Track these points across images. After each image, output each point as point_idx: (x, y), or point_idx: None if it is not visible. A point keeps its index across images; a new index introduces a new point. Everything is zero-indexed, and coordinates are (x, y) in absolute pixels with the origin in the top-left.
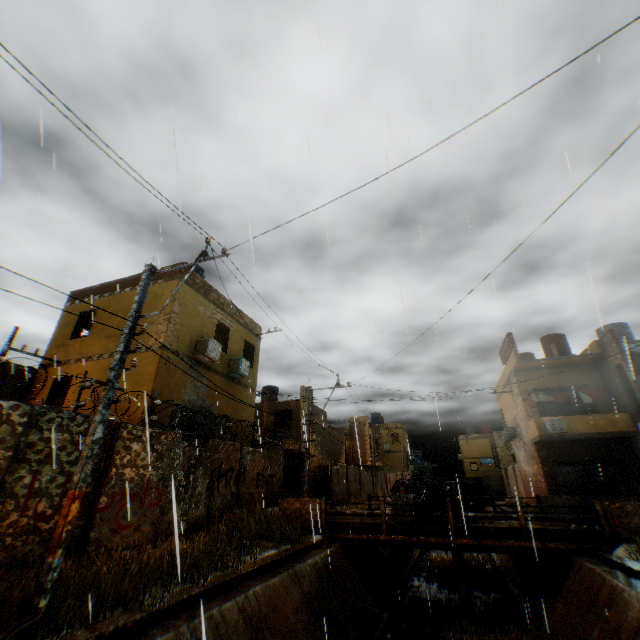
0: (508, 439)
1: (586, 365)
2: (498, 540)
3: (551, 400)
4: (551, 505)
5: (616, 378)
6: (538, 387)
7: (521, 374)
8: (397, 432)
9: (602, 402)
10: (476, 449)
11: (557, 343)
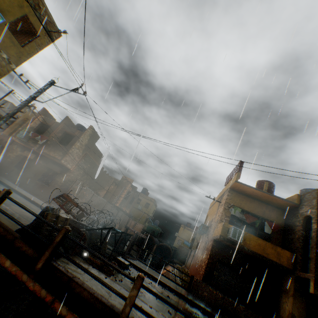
0: (201, 232)
1: (280, 209)
2: (76, 316)
3: (243, 219)
4: (181, 310)
5: (300, 226)
6: (239, 206)
7: (233, 193)
8: (150, 203)
9: (277, 238)
10: (186, 235)
11: (268, 188)
